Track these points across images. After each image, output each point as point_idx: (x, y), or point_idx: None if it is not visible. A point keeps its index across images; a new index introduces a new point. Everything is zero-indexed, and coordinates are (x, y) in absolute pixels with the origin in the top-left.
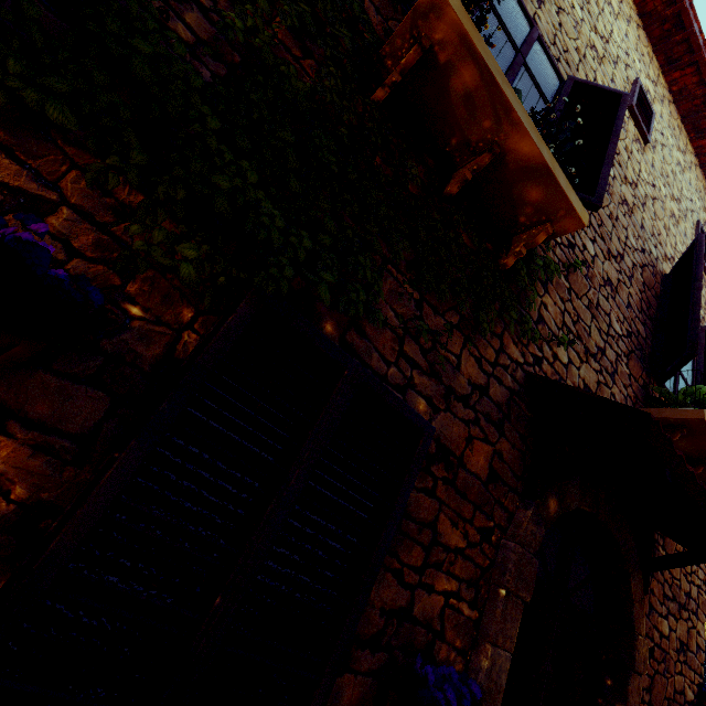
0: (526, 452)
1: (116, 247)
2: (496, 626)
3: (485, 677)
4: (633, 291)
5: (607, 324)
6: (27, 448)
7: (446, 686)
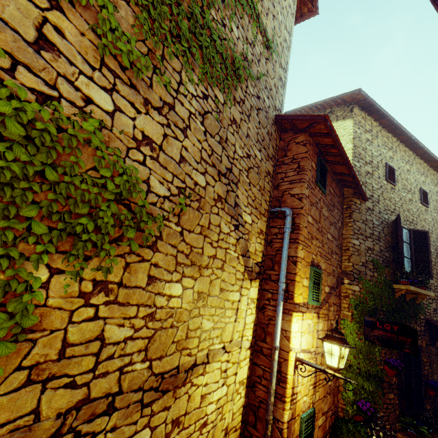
0: (429, 335)
1: (390, 351)
2: (435, 371)
3: (436, 379)
4: (436, 267)
5: (434, 286)
6: (395, 377)
7: (435, 384)
